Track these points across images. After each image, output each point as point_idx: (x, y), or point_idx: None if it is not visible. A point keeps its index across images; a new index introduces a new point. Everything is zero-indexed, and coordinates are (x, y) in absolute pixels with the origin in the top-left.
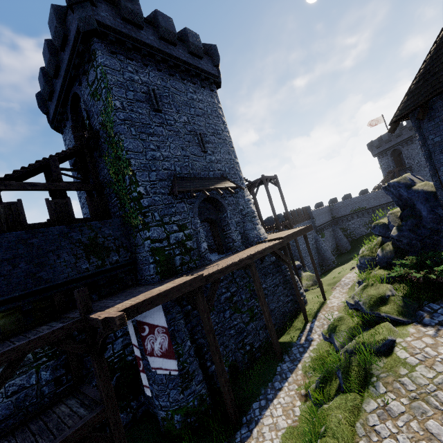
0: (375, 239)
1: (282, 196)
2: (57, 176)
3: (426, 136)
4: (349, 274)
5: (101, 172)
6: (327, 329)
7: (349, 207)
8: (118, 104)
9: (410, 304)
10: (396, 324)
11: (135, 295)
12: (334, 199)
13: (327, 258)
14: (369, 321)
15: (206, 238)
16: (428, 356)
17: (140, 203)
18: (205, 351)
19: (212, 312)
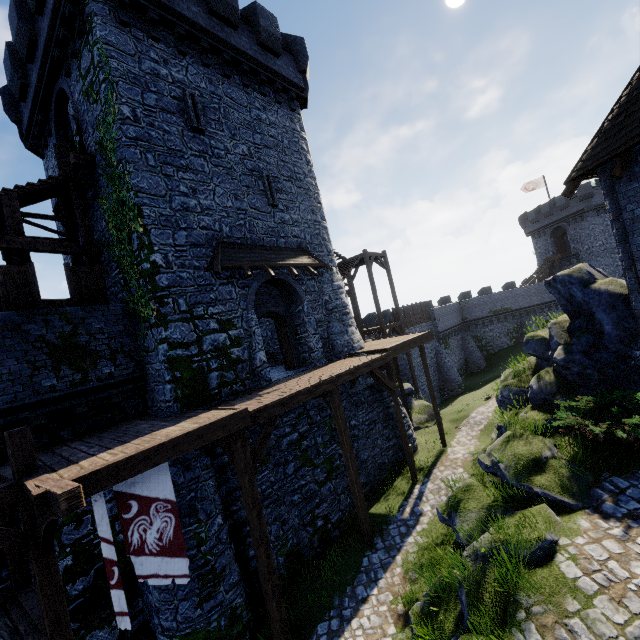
0: (526, 360)
1: (392, 284)
2: (15, 225)
3: (621, 205)
4: (482, 407)
5: (97, 224)
6: (445, 503)
7: (488, 306)
8: (126, 112)
9: (581, 476)
10: (559, 509)
11: (126, 439)
12: (467, 293)
13: (450, 379)
14: (513, 497)
15: (271, 341)
16: (614, 579)
17: (155, 282)
18: (248, 532)
19: (266, 465)
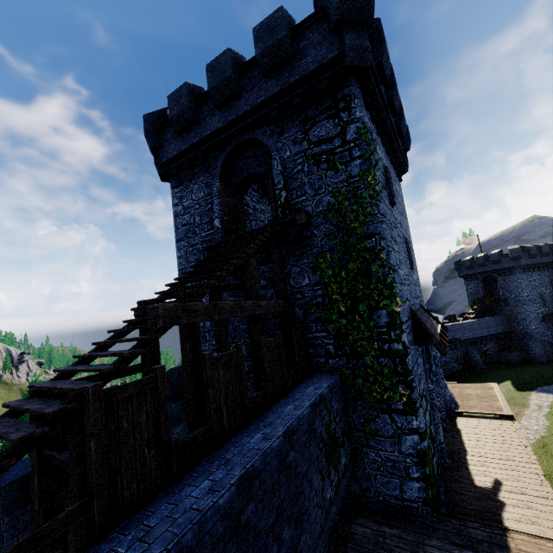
0: None
1: None
2: (254, 285)
3: None
4: None
5: (288, 278)
6: None
7: None
8: (377, 188)
9: None
10: None
11: None
12: None
13: None
14: None
15: None
16: None
17: (406, 364)
18: None
19: None
